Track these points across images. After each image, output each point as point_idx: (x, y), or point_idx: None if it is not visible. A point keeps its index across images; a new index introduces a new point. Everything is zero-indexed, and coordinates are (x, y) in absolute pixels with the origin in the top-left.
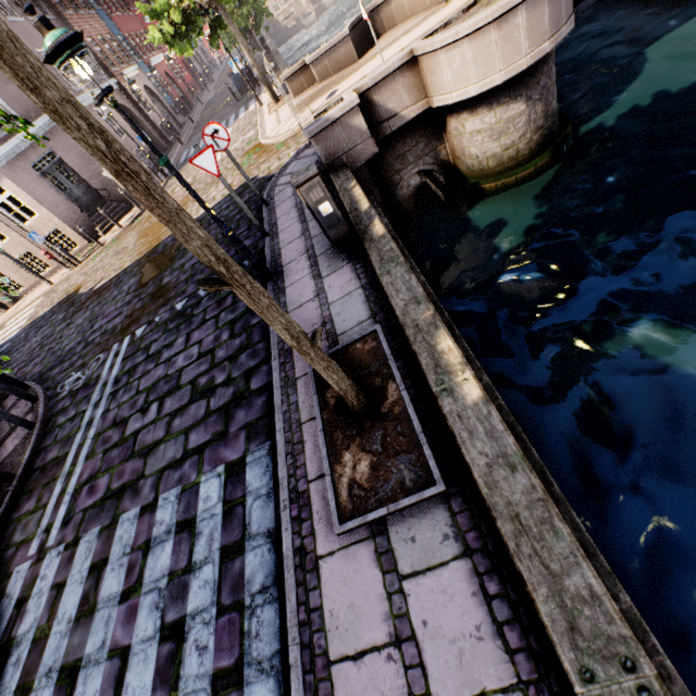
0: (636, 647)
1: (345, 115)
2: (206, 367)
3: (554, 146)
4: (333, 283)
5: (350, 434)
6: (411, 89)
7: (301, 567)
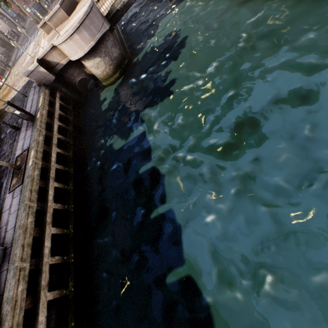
0: (26, 200)
1: (36, 68)
2: (3, 158)
3: (121, 69)
4: (28, 133)
5: (16, 174)
6: (60, 55)
7: (4, 200)
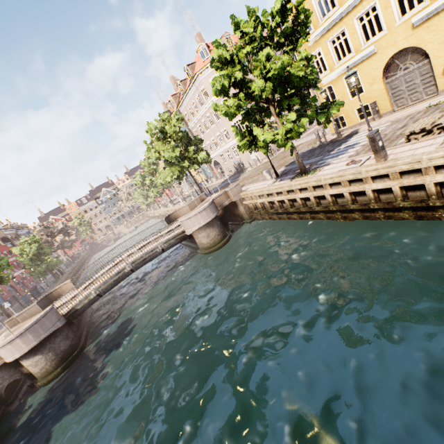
0: None
1: None
2: None
3: (66, 362)
4: None
5: None
6: None
7: None
